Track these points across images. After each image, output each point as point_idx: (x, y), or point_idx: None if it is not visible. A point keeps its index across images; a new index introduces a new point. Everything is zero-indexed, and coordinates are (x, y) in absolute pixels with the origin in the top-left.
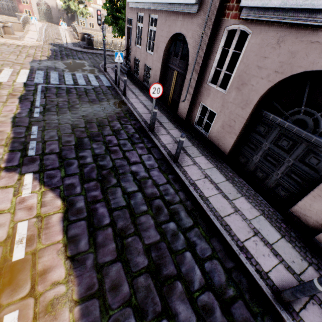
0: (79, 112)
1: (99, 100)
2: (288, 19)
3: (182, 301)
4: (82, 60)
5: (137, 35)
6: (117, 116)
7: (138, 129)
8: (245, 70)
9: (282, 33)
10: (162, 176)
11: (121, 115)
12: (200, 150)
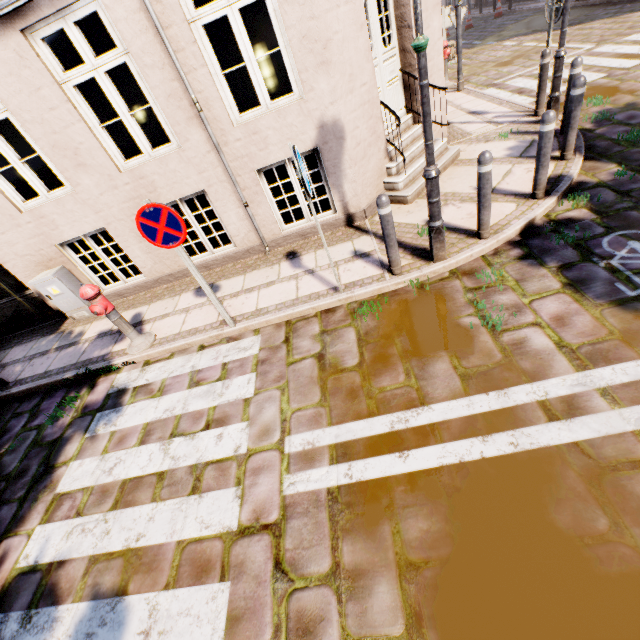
0: None
1: None
2: None
3: None
4: None
5: None
6: None
7: None
8: None
9: None
10: None
11: None
12: None
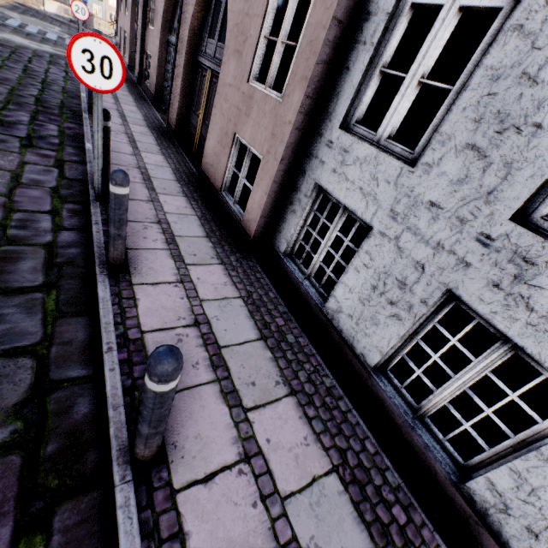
0: (1, 35)
1: (42, 43)
2: None
3: (3, 88)
4: (55, 25)
5: None
6: (54, 54)
7: None
8: None
9: None
10: (61, 79)
11: (60, 56)
12: (133, 92)
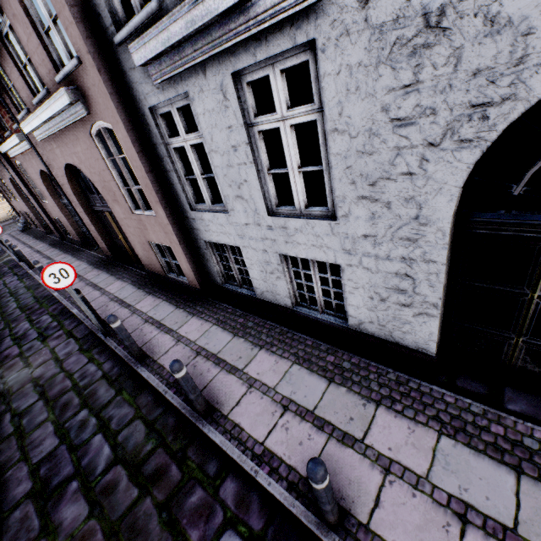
0: None
1: None
2: (17, 153)
3: None
4: None
5: (6, 191)
6: None
7: (13, 266)
8: (37, 184)
9: (24, 159)
10: (18, 282)
11: (0, 266)
12: (66, 250)
